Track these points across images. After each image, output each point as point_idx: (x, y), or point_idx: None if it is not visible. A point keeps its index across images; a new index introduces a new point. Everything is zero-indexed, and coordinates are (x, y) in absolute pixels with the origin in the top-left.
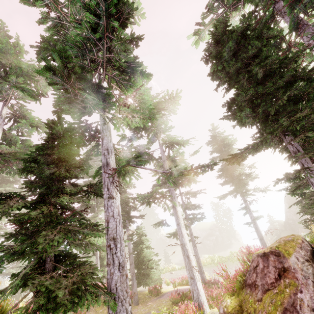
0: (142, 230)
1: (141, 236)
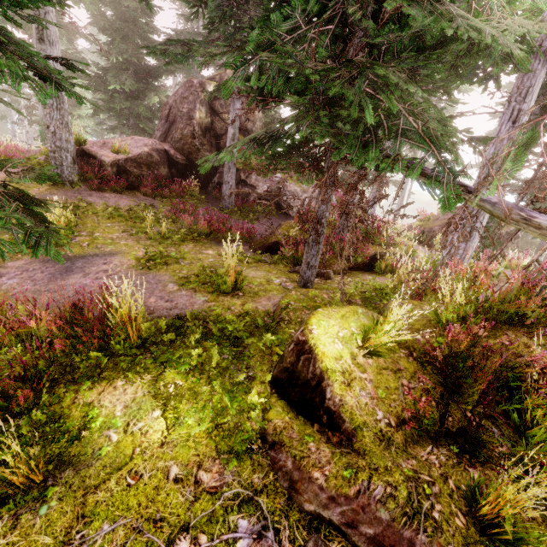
0: None
1: None
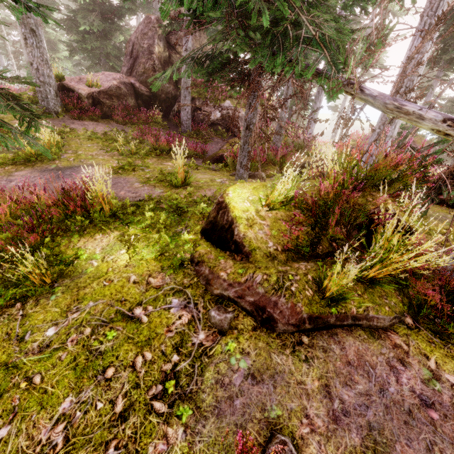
0: None
1: None
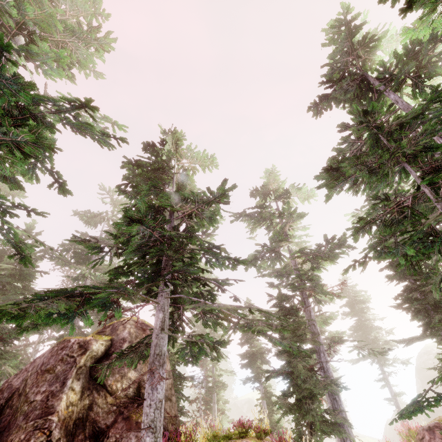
0: (269, 388)
1: (270, 396)
